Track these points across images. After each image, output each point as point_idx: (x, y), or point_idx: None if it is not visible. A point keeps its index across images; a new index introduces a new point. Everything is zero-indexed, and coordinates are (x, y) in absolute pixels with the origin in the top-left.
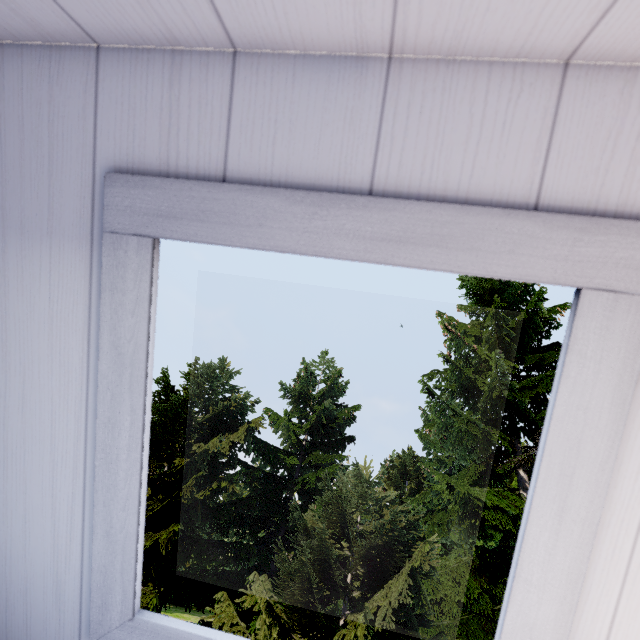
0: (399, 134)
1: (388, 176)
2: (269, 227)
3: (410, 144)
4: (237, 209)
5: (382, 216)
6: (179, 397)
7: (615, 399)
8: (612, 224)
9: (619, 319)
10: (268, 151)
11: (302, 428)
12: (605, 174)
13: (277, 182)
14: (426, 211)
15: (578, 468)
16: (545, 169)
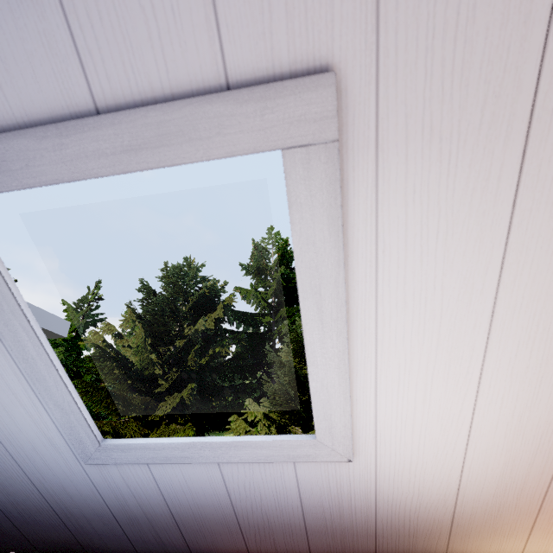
0: (93, 47)
1: (104, 91)
2: (34, 166)
3: (107, 54)
4: (3, 158)
5: (111, 131)
6: (160, 297)
7: (331, 230)
8: (285, 86)
9: (315, 168)
10: (0, 96)
11: (268, 294)
12: (271, 37)
13: (23, 123)
14: (142, 117)
15: (322, 285)
16: (222, 46)
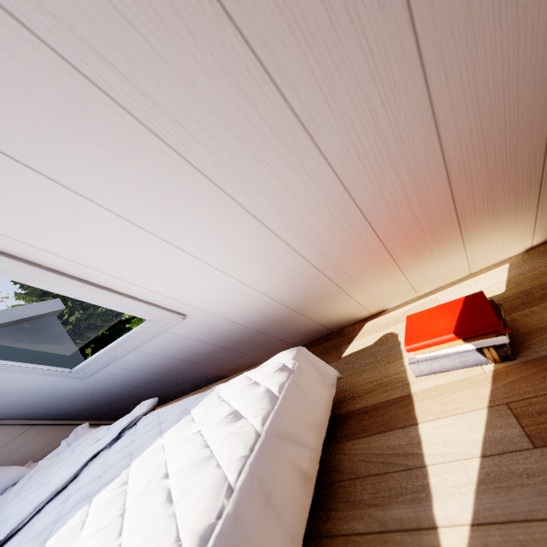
0: None
1: None
2: None
3: None
4: None
5: None
6: None
7: None
8: None
9: None
10: None
11: None
12: None
13: None
14: None
15: (4, 267)
16: None
